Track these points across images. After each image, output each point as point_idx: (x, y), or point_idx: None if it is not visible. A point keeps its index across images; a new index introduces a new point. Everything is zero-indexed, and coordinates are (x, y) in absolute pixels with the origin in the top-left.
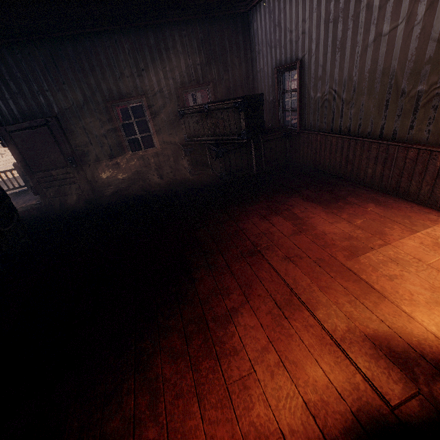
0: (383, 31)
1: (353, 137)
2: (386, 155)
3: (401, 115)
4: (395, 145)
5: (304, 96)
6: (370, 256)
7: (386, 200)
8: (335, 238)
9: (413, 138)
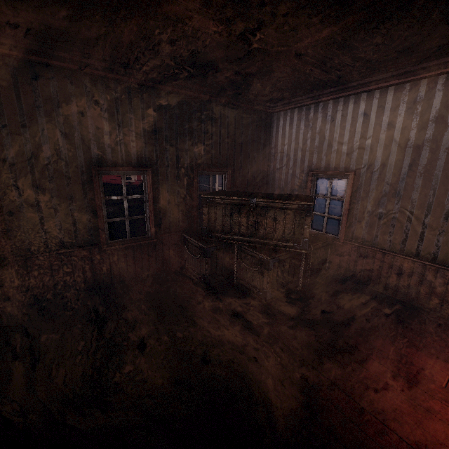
0: None
1: (444, 267)
2: None
3: None
4: None
5: (354, 207)
6: None
7: None
8: None
9: None
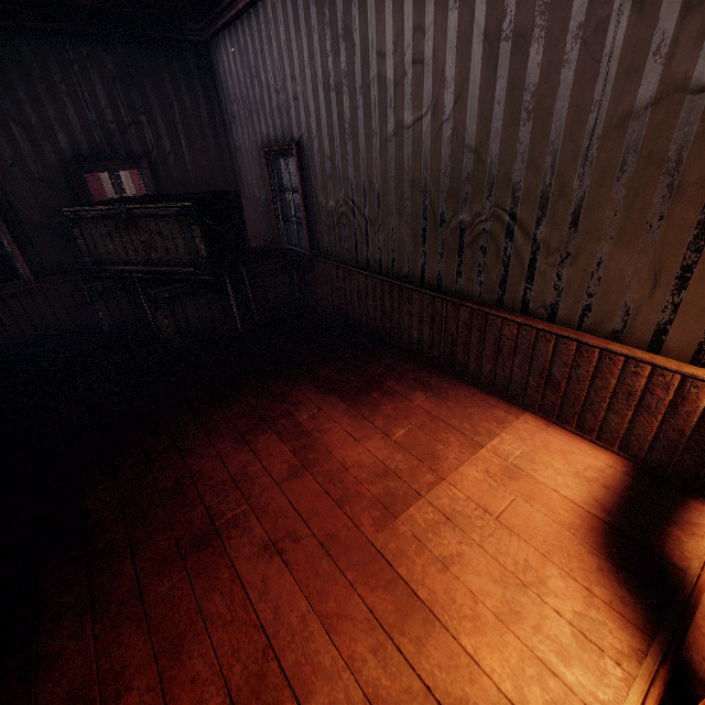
0: (405, 121)
1: (387, 279)
2: (432, 311)
3: (444, 254)
4: (442, 298)
5: (311, 202)
6: (415, 514)
7: (440, 383)
8: (361, 479)
9: (463, 291)
